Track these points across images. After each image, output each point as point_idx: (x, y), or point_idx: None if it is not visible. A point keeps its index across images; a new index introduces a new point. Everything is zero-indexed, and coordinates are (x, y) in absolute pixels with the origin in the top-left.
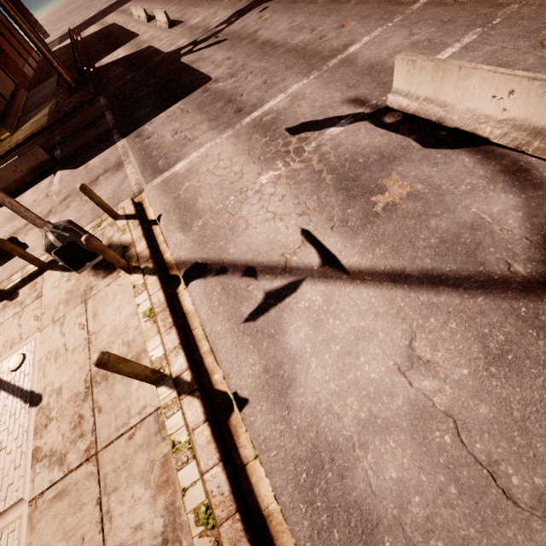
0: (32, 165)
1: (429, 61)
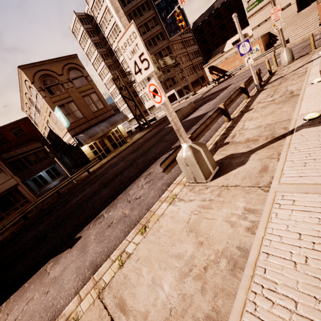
0: (190, 108)
1: None
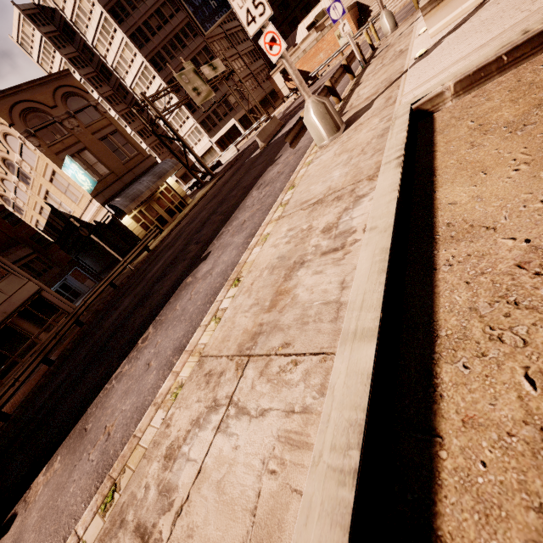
0: (275, 125)
1: None
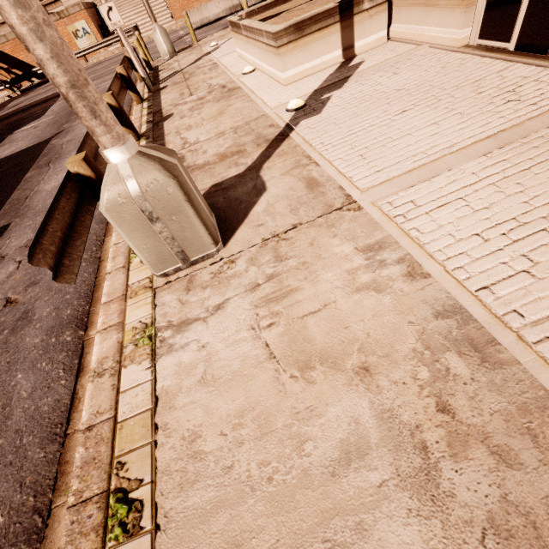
0: None
1: (194, 8)
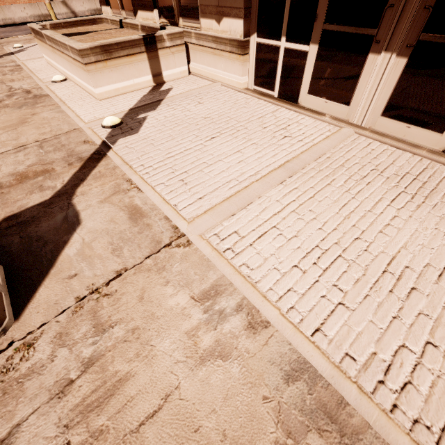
0: None
1: None
